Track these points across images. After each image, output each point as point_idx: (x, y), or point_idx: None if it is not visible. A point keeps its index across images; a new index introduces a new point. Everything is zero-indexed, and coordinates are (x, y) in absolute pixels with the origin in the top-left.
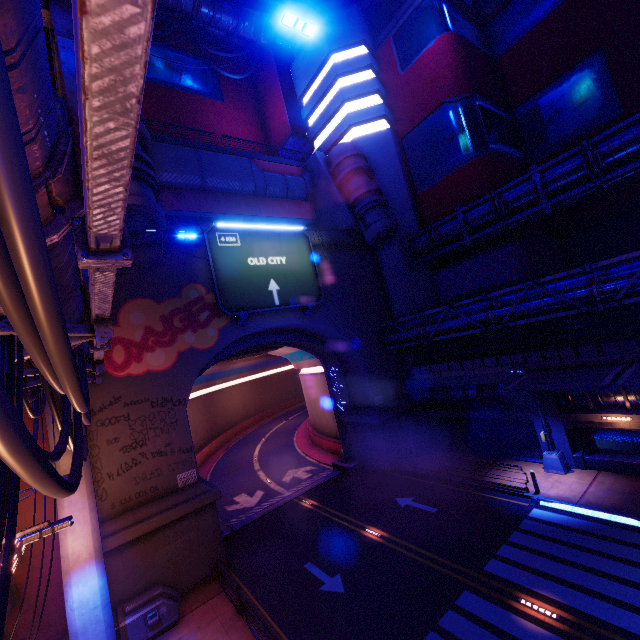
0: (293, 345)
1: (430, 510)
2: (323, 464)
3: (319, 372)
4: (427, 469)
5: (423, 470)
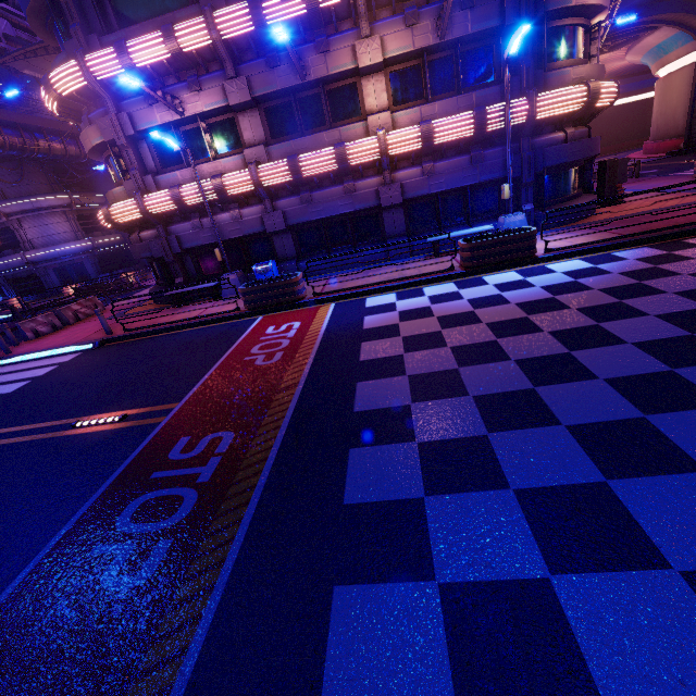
0: (670, 24)
1: None
2: (655, 158)
3: (687, 64)
4: None
5: None
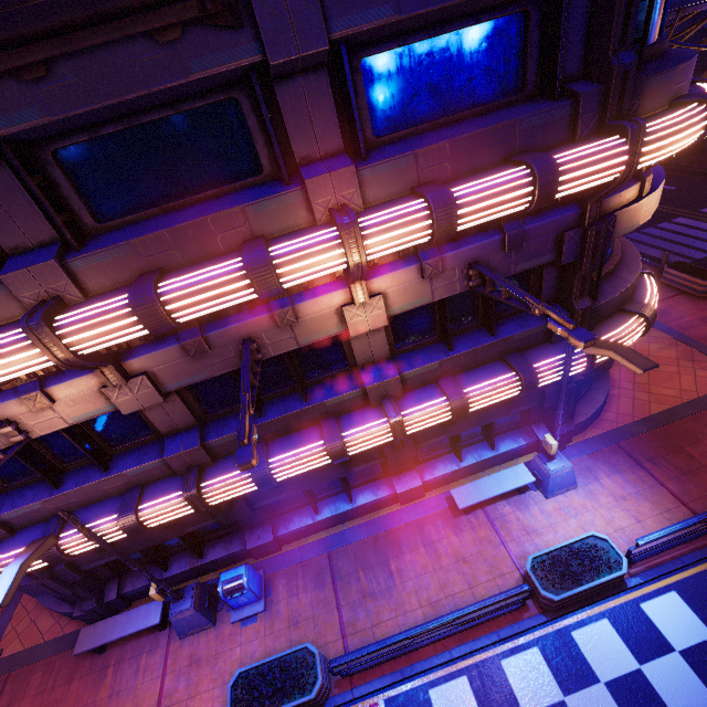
0: None
1: (669, 188)
2: None
3: None
4: (678, 165)
5: (674, 166)
